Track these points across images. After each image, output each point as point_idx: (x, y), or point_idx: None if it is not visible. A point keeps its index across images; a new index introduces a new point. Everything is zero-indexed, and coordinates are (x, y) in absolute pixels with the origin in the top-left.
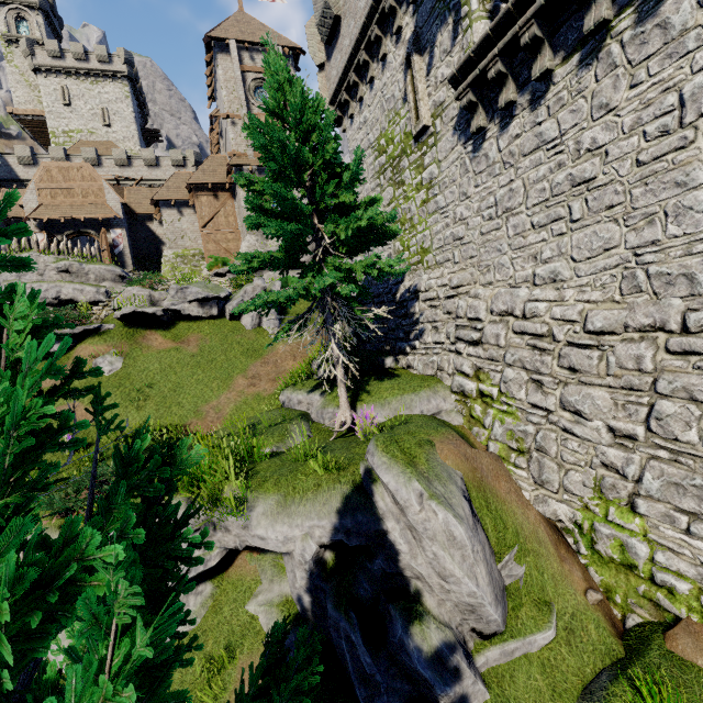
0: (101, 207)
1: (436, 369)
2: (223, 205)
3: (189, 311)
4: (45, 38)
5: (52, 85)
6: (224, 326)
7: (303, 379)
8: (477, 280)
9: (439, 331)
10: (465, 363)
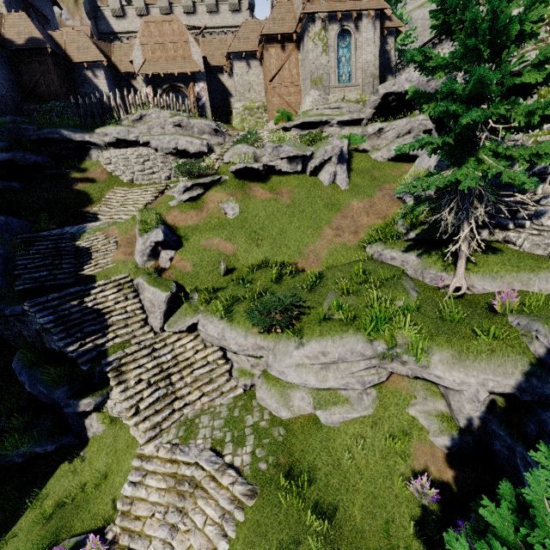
0: (188, 61)
1: (549, 251)
2: (288, 58)
3: (280, 167)
4: None
5: None
6: (306, 181)
7: (394, 239)
8: None
9: None
10: None
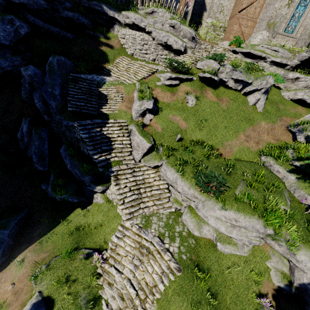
0: None
1: None
2: None
3: (229, 83)
4: None
5: None
6: (239, 98)
7: (284, 161)
8: None
9: None
10: None
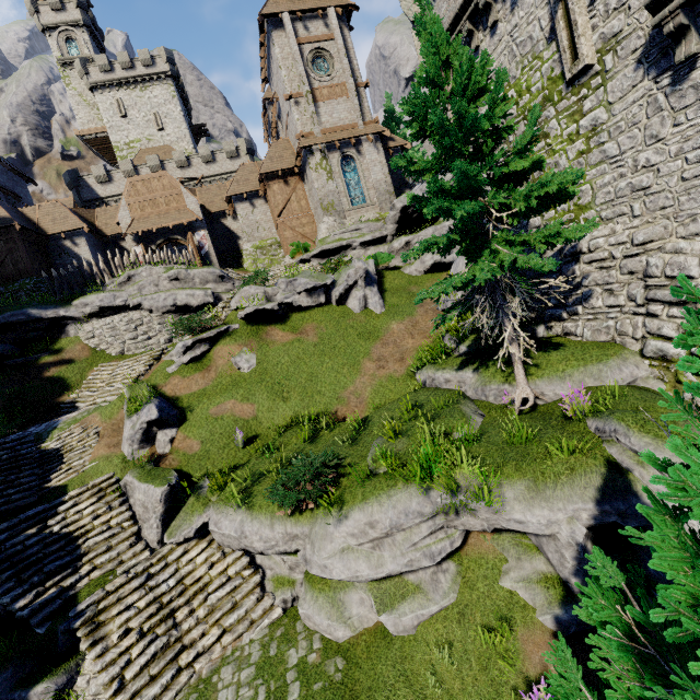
0: (183, 212)
1: (613, 334)
2: (294, 190)
3: (300, 302)
4: (95, 55)
5: (108, 100)
6: (333, 312)
7: (444, 357)
8: (672, 233)
9: (616, 293)
10: (665, 325)
